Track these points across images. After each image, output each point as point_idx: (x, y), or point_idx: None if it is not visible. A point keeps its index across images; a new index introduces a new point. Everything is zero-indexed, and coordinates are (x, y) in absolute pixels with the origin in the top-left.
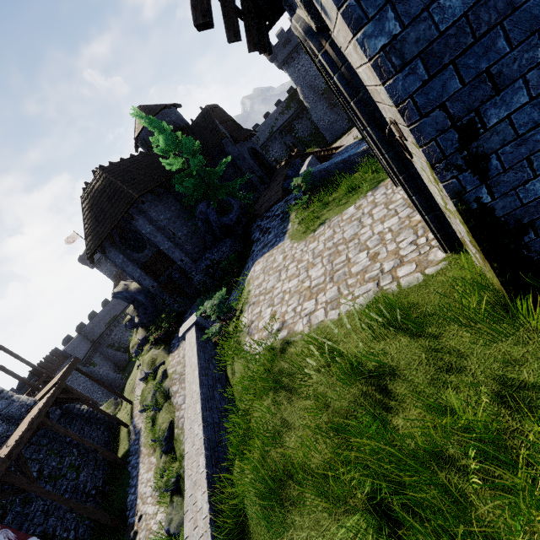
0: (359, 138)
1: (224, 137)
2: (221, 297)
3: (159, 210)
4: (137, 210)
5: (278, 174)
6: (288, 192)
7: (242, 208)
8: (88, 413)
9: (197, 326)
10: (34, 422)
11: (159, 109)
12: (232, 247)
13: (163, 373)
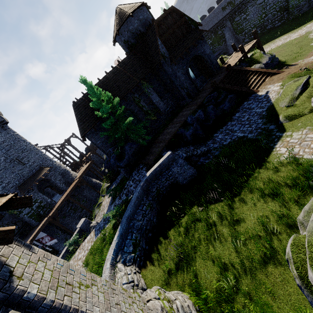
0: (276, 97)
1: (160, 60)
2: (71, 243)
3: (98, 137)
4: (86, 137)
5: (205, 89)
6: (154, 164)
7: (139, 148)
8: (94, 183)
9: (80, 228)
10: (64, 199)
11: (124, 18)
12: (125, 174)
13: (98, 204)
